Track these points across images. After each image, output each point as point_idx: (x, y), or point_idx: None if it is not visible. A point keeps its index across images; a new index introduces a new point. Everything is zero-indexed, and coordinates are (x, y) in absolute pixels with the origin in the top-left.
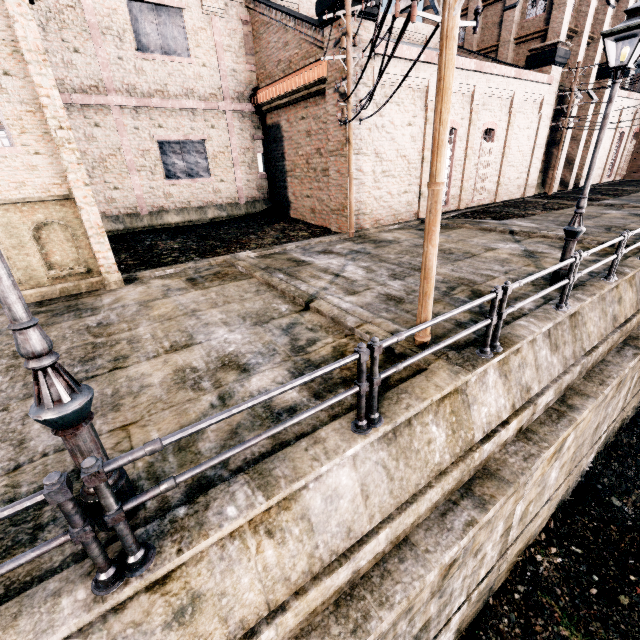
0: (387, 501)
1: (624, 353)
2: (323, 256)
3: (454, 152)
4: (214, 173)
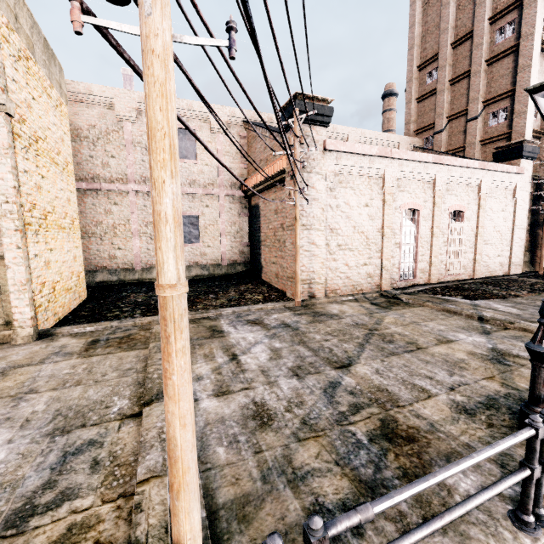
0: None
1: None
2: (247, 327)
3: (418, 230)
4: (203, 240)
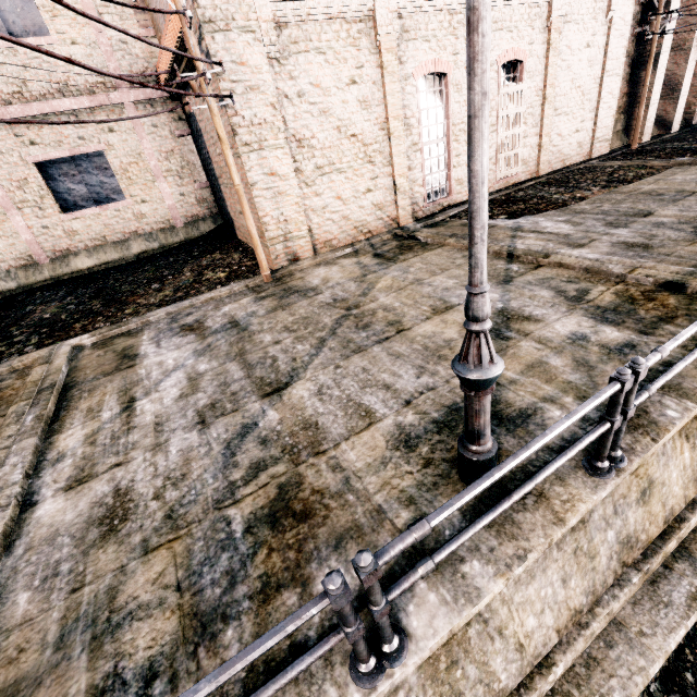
0: None
1: (667, 590)
2: (174, 340)
3: (449, 112)
4: (130, 193)
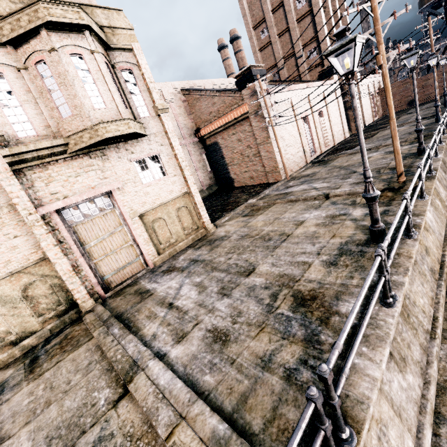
0: (442, 225)
1: None
2: (291, 188)
3: (310, 126)
4: None
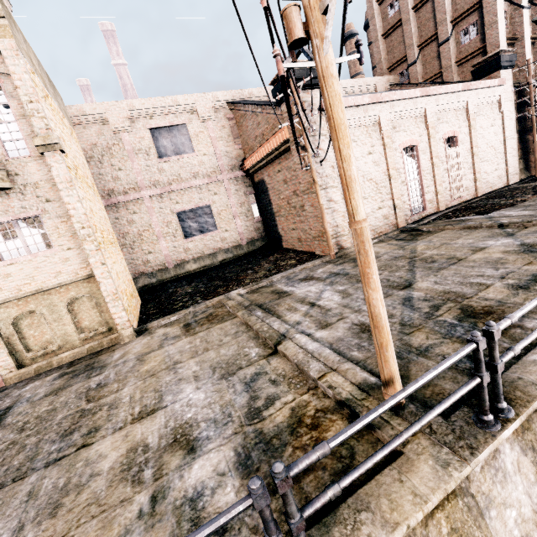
0: None
1: None
2: (303, 284)
3: (420, 164)
4: (220, 226)
